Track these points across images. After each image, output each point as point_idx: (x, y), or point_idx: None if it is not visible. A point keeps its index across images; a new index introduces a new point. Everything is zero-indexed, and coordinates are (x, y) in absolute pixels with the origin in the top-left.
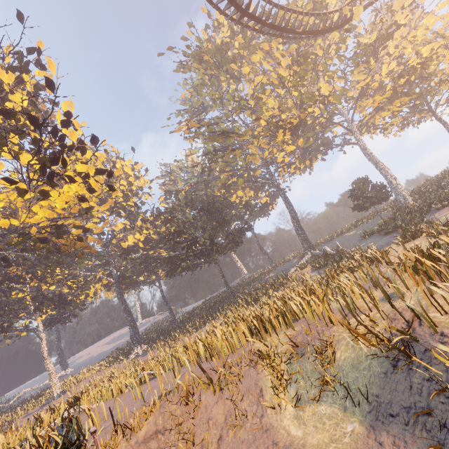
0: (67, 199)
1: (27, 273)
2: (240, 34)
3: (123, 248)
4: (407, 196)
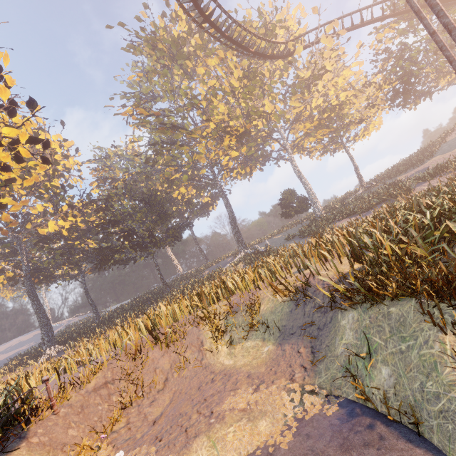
0: None
1: None
2: (198, 34)
3: (40, 236)
4: (321, 209)
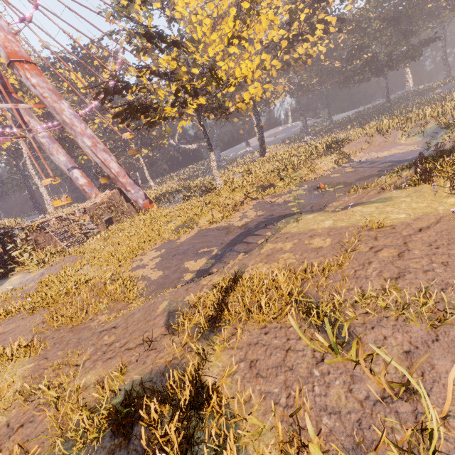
0: (312, 40)
1: None
2: None
3: None
4: None
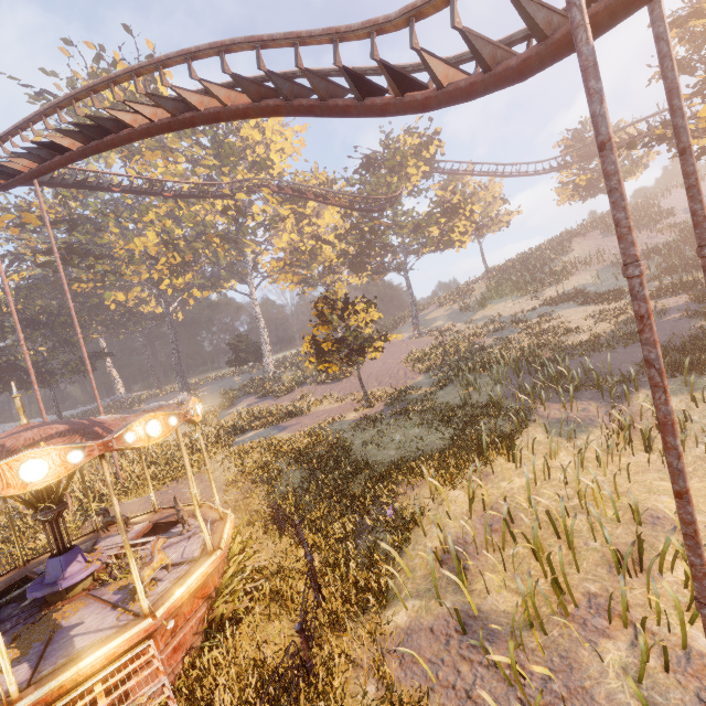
0: None
1: None
2: None
3: None
4: (270, 365)
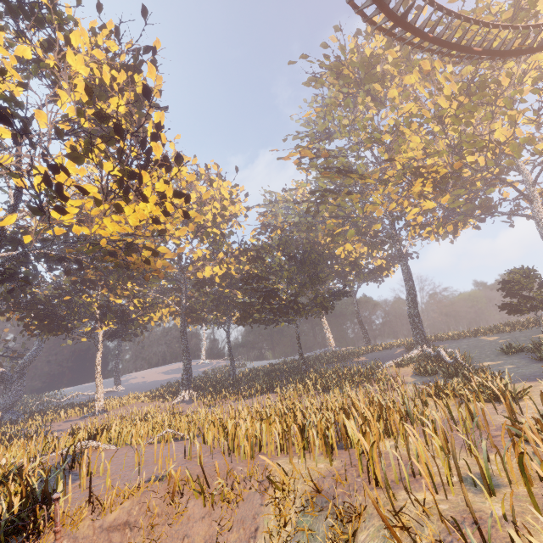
0: (141, 217)
1: (99, 279)
2: (399, 45)
3: (199, 278)
4: None
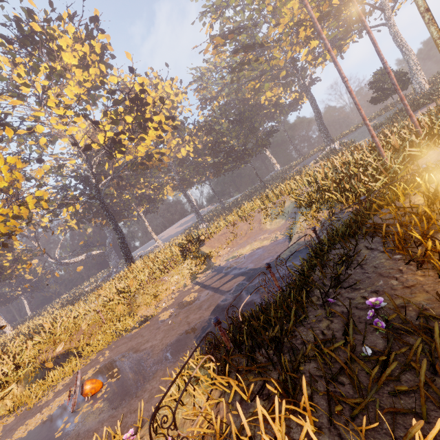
0: (152, 138)
1: (126, 183)
2: None
3: (179, 159)
4: (423, 84)
